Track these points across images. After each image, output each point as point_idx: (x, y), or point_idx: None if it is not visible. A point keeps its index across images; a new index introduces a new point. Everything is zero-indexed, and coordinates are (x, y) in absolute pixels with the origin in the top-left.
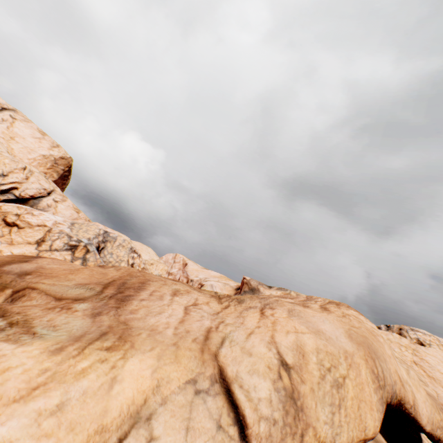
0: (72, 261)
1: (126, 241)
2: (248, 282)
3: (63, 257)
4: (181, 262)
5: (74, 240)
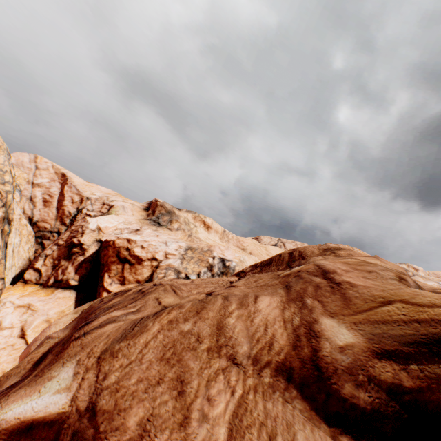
0: None
1: None
2: (164, 205)
3: None
4: (52, 170)
5: None
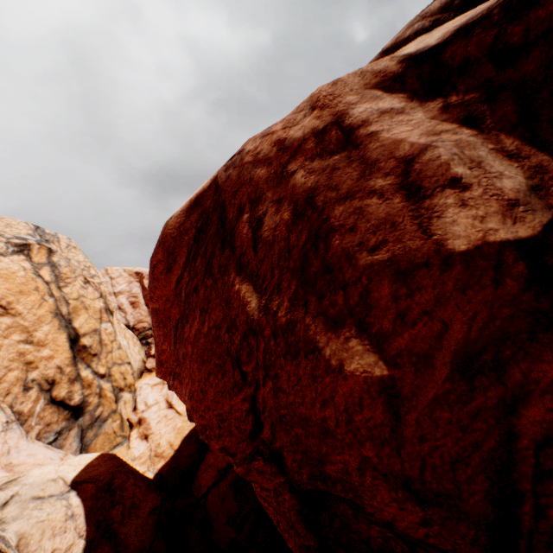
0: (36, 271)
1: (72, 240)
2: None
3: (19, 266)
4: (125, 274)
5: (11, 238)
